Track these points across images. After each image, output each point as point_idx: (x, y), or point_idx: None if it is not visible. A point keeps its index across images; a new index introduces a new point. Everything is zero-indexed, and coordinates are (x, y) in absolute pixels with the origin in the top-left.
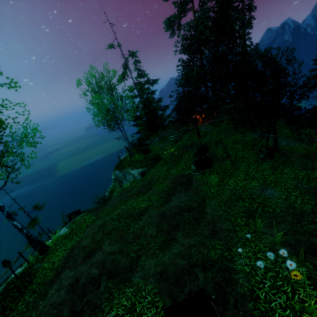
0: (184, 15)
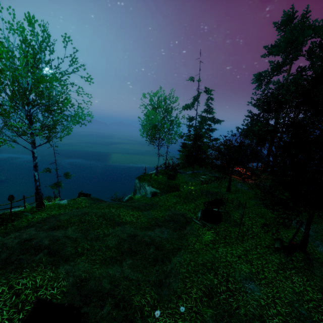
0: (276, 74)
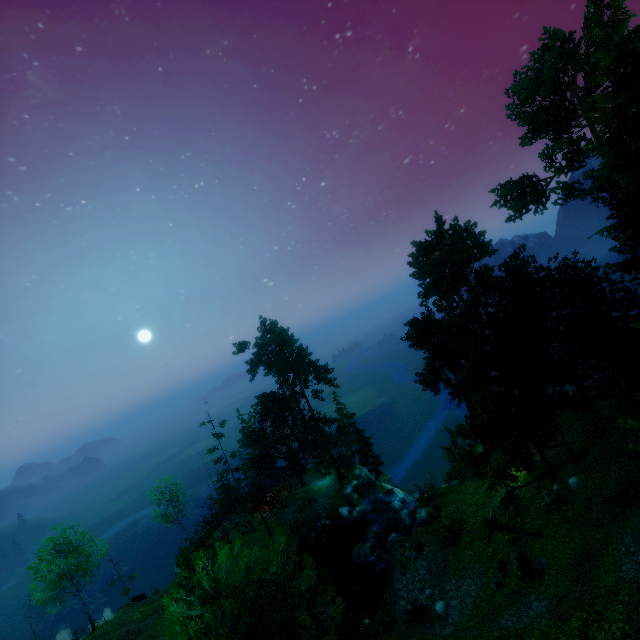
0: None
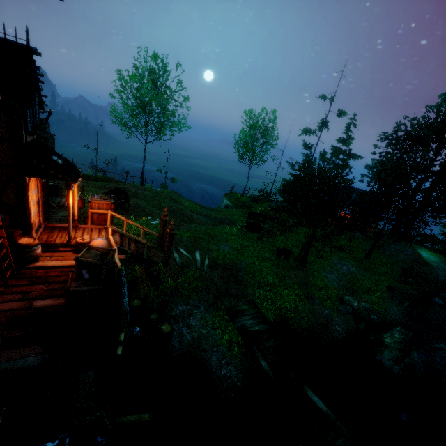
0: None
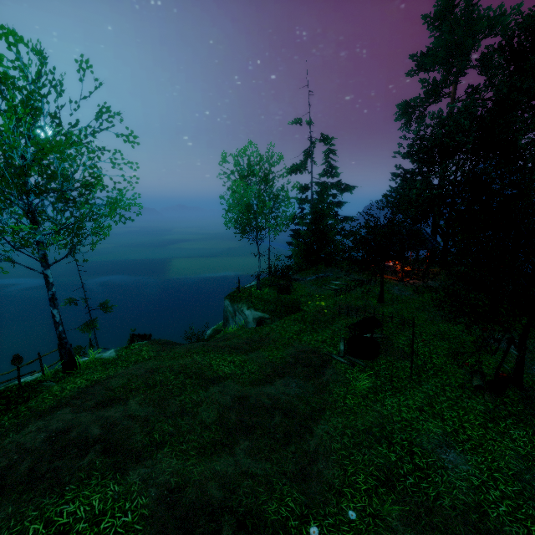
0: (434, 101)
